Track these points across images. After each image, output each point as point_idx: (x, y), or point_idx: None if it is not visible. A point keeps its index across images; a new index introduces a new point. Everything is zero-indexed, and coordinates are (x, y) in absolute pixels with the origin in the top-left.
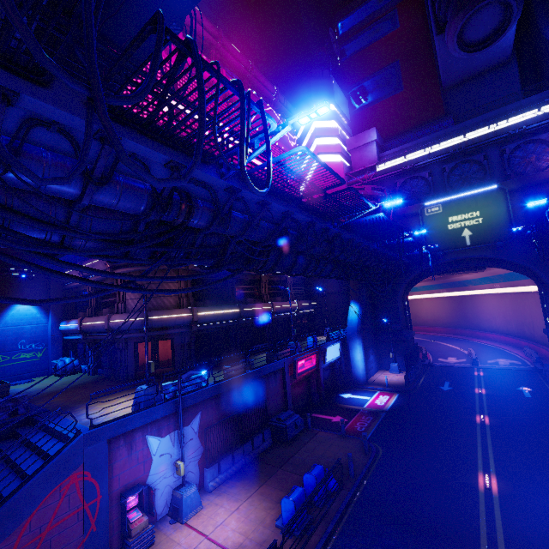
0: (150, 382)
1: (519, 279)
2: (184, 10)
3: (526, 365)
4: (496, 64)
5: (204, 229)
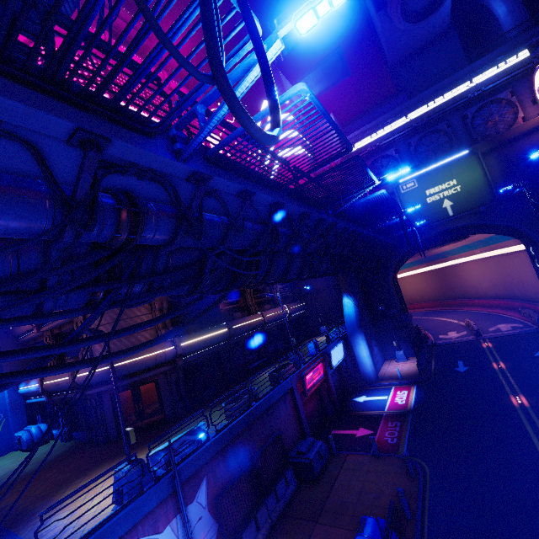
0: (131, 462)
1: (500, 241)
2: None
3: (529, 327)
4: (437, 36)
5: (166, 245)
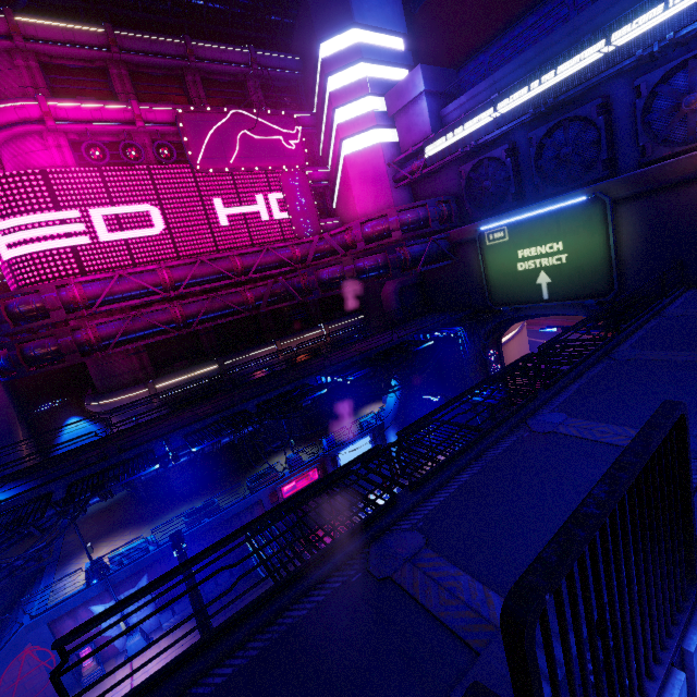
0: (79, 572)
1: None
2: None
3: None
4: None
5: None
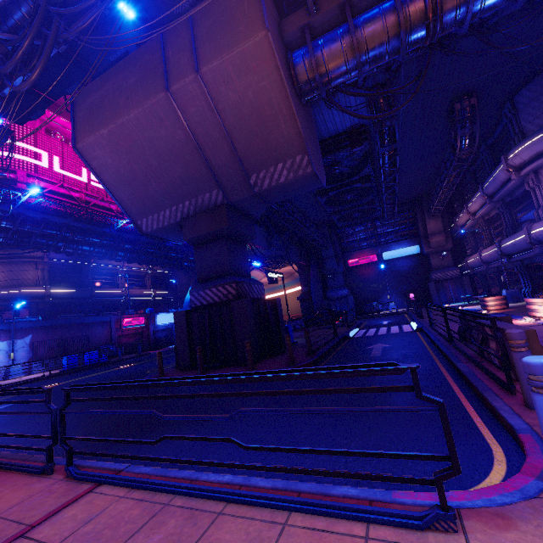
0: None
1: None
2: (7, 135)
3: None
4: None
5: (11, 229)
